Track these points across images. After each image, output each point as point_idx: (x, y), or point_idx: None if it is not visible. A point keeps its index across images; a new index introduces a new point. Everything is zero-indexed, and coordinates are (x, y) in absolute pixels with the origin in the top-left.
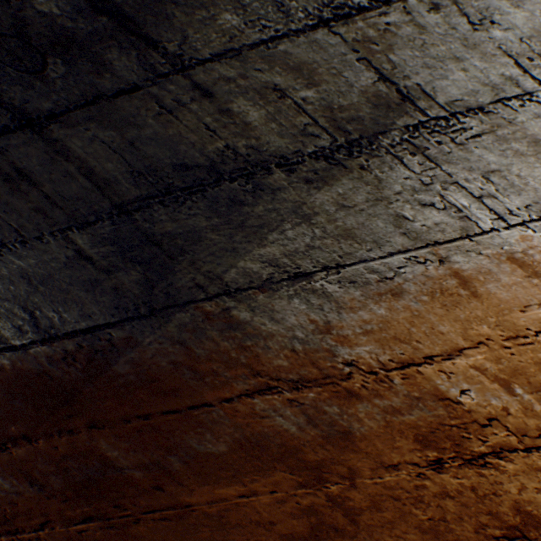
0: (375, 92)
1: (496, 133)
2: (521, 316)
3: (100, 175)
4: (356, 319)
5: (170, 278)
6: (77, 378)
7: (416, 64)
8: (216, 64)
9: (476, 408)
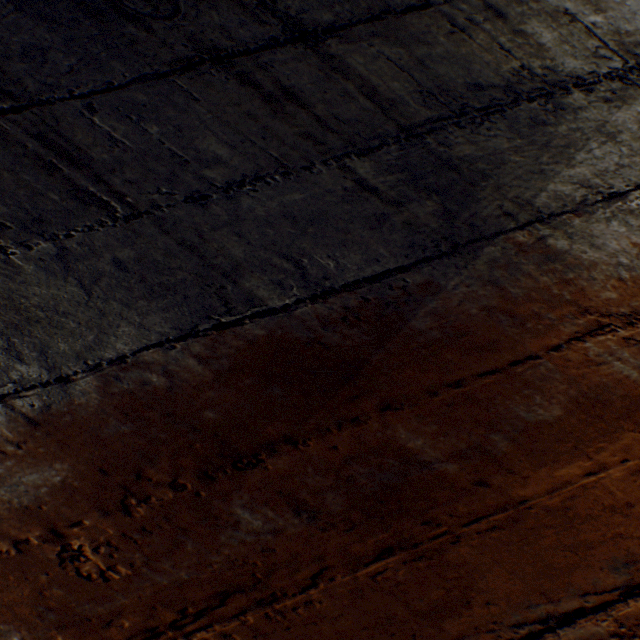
0: None
1: None
2: None
3: (383, 95)
4: None
5: (472, 207)
6: (361, 343)
7: None
8: None
9: None
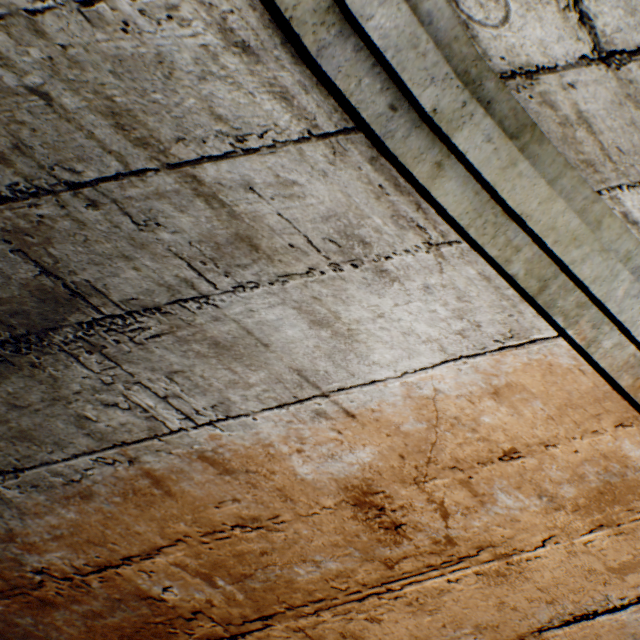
0: (40, 285)
1: (177, 334)
2: (218, 511)
3: None
4: (44, 525)
5: None
6: None
7: (82, 259)
8: None
9: (181, 603)
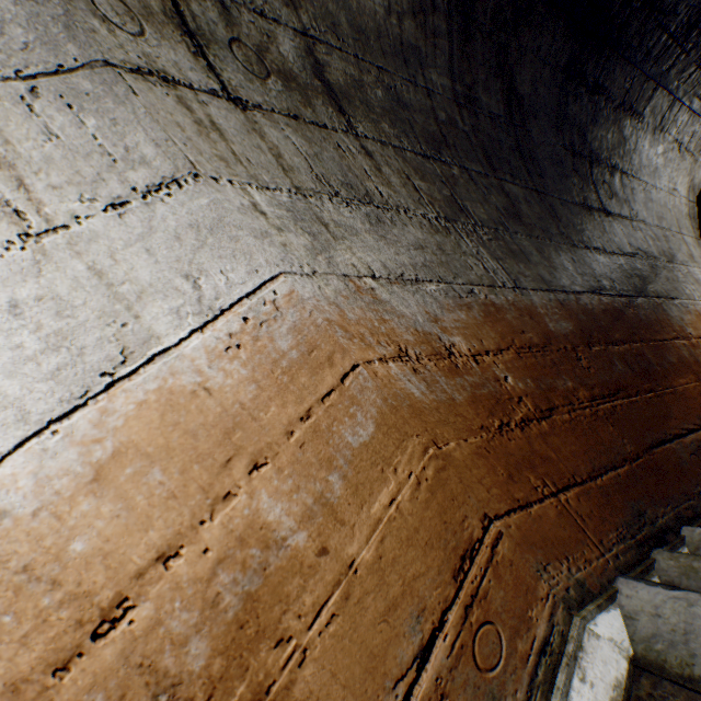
0: (668, 251)
1: (689, 274)
2: None
3: (621, 240)
4: (685, 318)
5: (645, 286)
6: (631, 317)
7: (672, 248)
8: (641, 223)
9: None
